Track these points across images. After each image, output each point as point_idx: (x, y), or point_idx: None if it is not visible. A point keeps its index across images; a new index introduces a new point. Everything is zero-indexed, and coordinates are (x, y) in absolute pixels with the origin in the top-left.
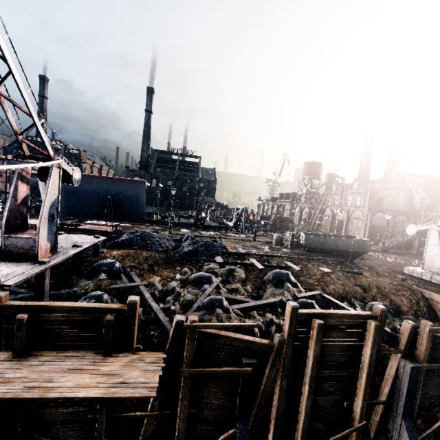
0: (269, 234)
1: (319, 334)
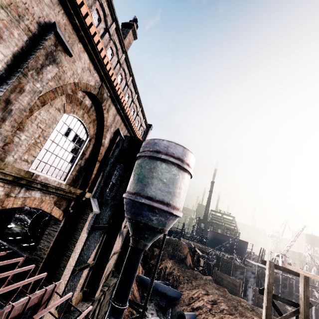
0: None
1: None
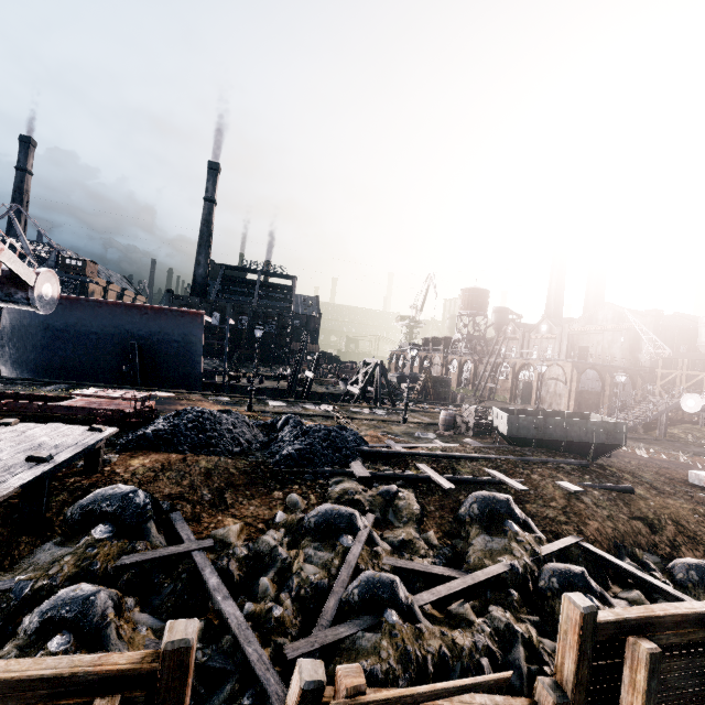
0: (420, 407)
1: (652, 680)
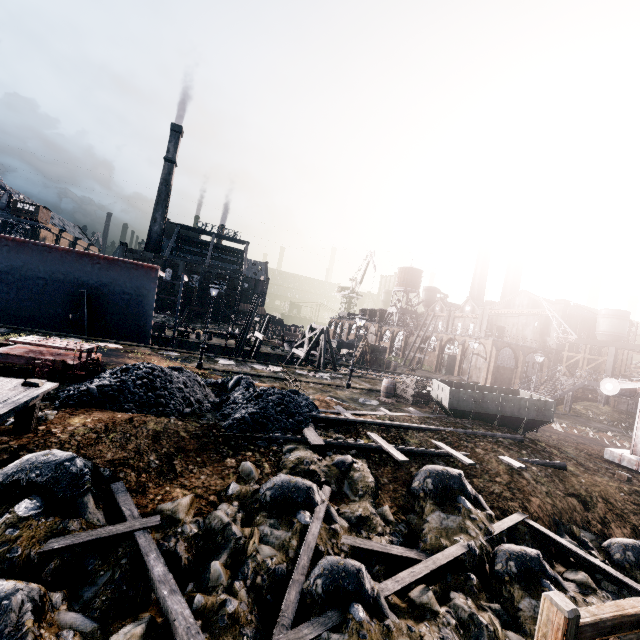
0: (359, 372)
1: None
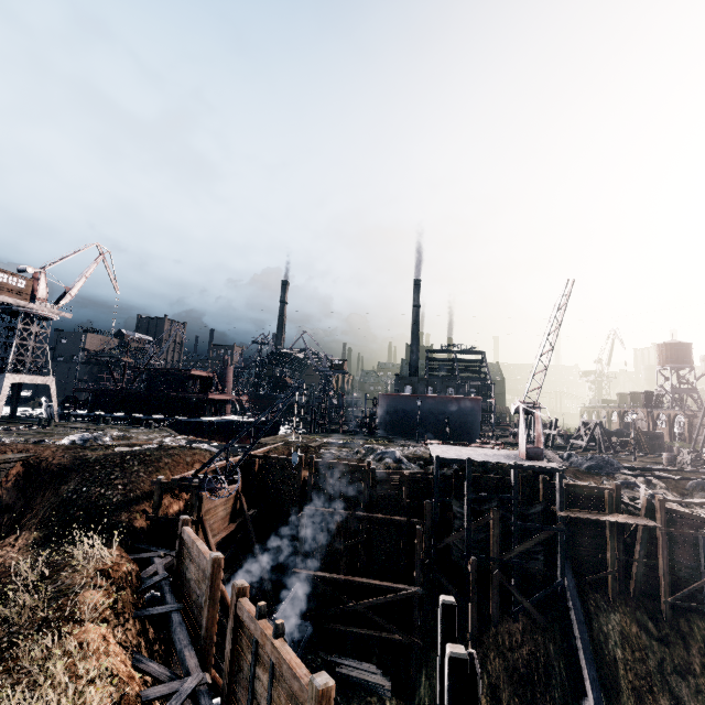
0: (639, 455)
1: None
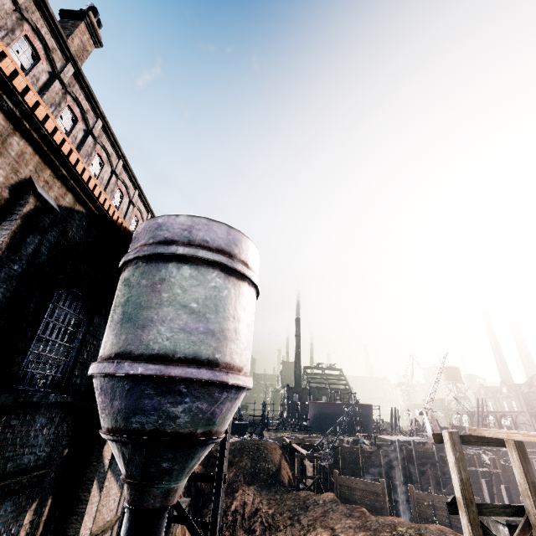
0: None
1: None
